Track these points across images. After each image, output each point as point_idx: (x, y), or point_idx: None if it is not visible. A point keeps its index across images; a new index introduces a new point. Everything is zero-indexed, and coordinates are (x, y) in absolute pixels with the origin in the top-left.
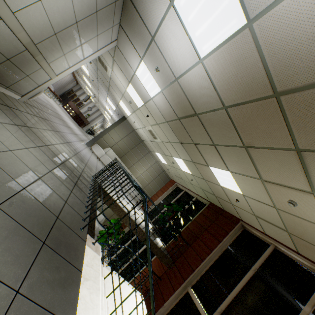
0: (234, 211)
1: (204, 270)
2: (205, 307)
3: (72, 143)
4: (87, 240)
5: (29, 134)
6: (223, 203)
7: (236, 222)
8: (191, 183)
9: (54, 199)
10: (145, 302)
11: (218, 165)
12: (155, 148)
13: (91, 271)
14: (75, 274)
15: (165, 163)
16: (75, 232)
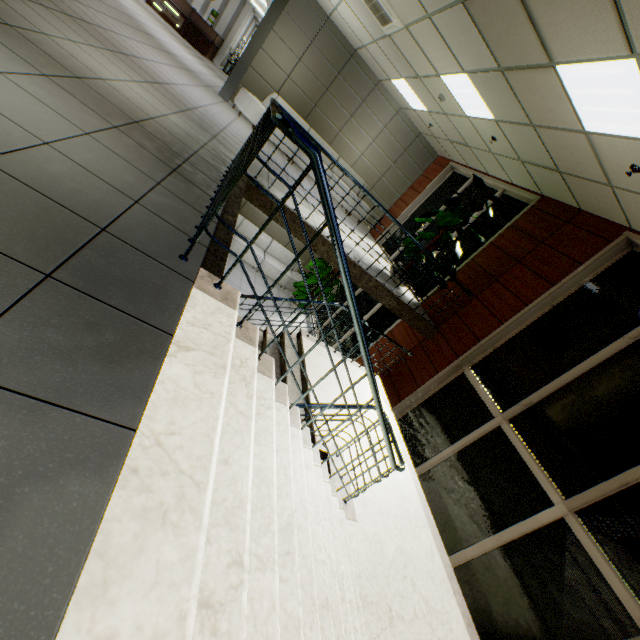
0: (611, 208)
1: (502, 340)
2: (496, 398)
3: (172, 87)
4: (199, 280)
5: (13, 43)
6: (582, 190)
7: (609, 236)
8: (491, 152)
9: (97, 192)
10: (384, 387)
11: (594, 44)
12: (389, 64)
13: (203, 335)
14: (151, 340)
15: (421, 108)
16: (161, 263)
